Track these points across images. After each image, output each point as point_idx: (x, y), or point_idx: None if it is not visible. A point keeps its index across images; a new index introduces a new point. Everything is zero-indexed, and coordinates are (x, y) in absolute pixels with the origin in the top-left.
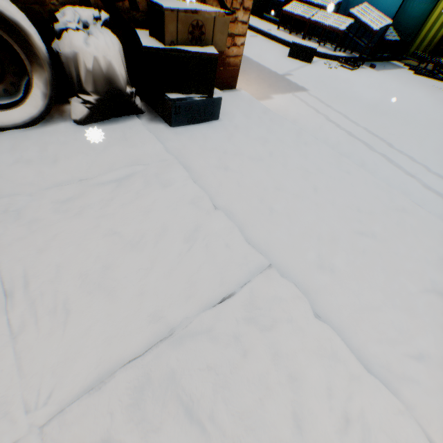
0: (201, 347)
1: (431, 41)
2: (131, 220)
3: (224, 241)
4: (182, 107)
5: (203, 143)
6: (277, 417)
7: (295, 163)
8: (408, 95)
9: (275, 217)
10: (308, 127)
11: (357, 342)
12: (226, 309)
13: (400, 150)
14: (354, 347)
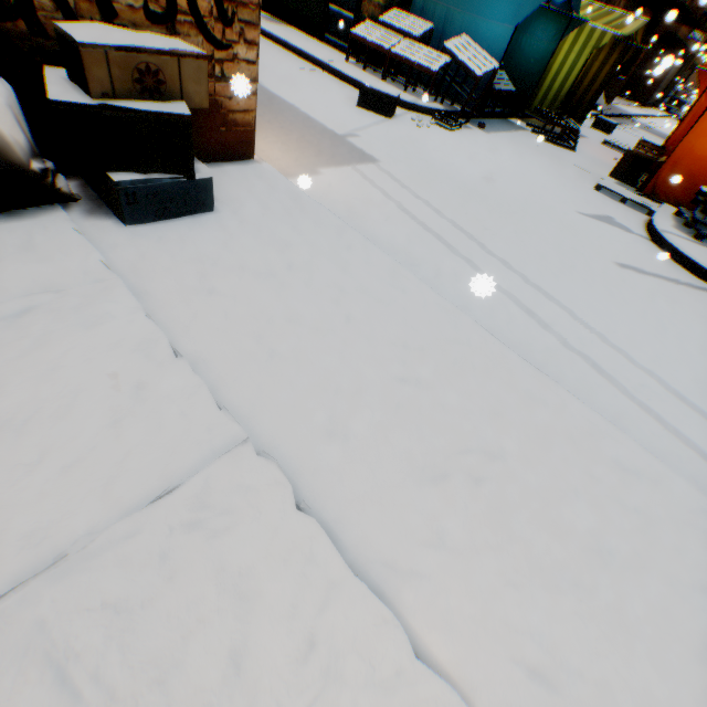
0: (100, 576)
1: (558, 95)
2: (18, 386)
3: (180, 409)
4: (140, 194)
5: (179, 251)
6: (205, 657)
7: (326, 278)
8: (524, 171)
9: (275, 364)
10: (368, 219)
11: (358, 536)
12: (158, 512)
13: (495, 253)
14: (352, 542)
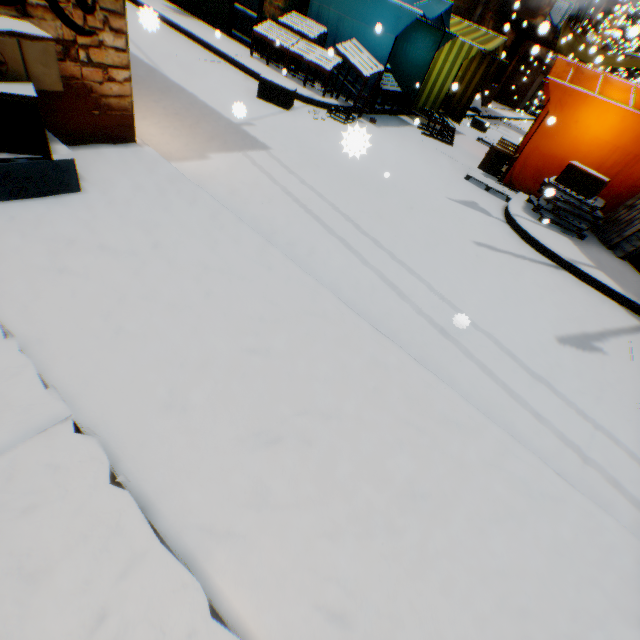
0: None
1: (439, 97)
2: None
3: None
4: None
5: (33, 230)
6: None
7: (191, 257)
8: (406, 162)
9: (121, 340)
10: (251, 201)
11: (178, 504)
12: None
13: (368, 233)
14: (171, 511)
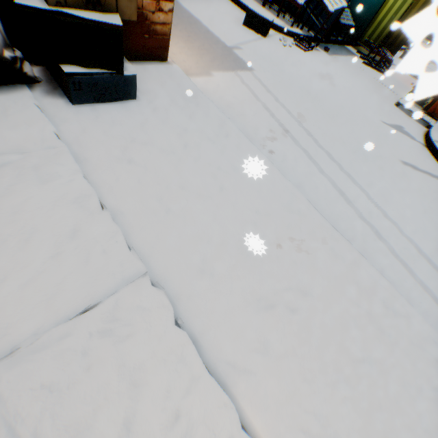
0: (41, 366)
1: (383, 32)
2: None
3: (103, 248)
4: (84, 83)
5: (109, 128)
6: (107, 423)
7: (209, 158)
8: (350, 87)
9: (169, 218)
10: (241, 114)
11: (213, 343)
12: (82, 322)
13: (323, 147)
14: (209, 347)
